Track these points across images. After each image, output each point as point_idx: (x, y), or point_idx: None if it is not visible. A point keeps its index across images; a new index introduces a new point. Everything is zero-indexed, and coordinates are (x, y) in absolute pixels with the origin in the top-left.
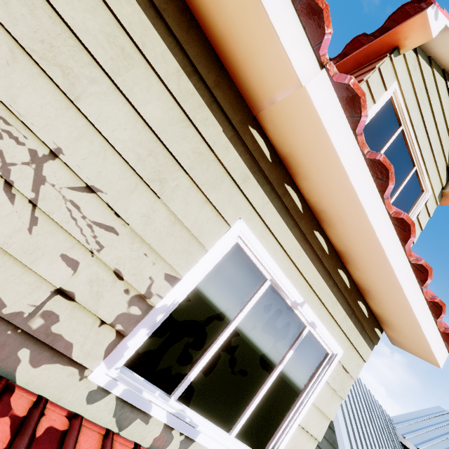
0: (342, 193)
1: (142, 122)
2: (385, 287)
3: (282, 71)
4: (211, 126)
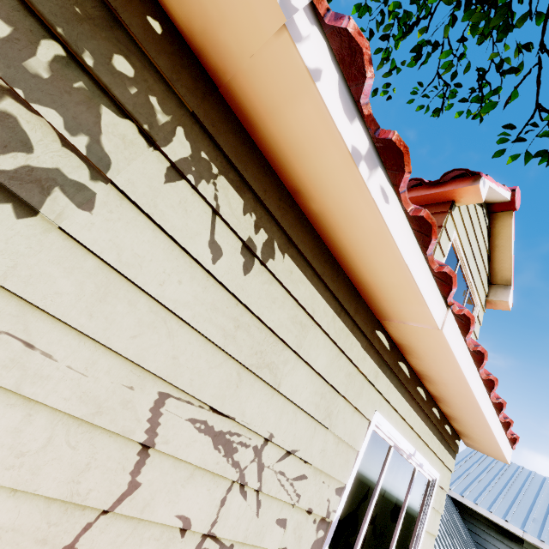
0: (452, 375)
1: (315, 373)
2: (473, 421)
3: (423, 318)
4: (354, 347)
